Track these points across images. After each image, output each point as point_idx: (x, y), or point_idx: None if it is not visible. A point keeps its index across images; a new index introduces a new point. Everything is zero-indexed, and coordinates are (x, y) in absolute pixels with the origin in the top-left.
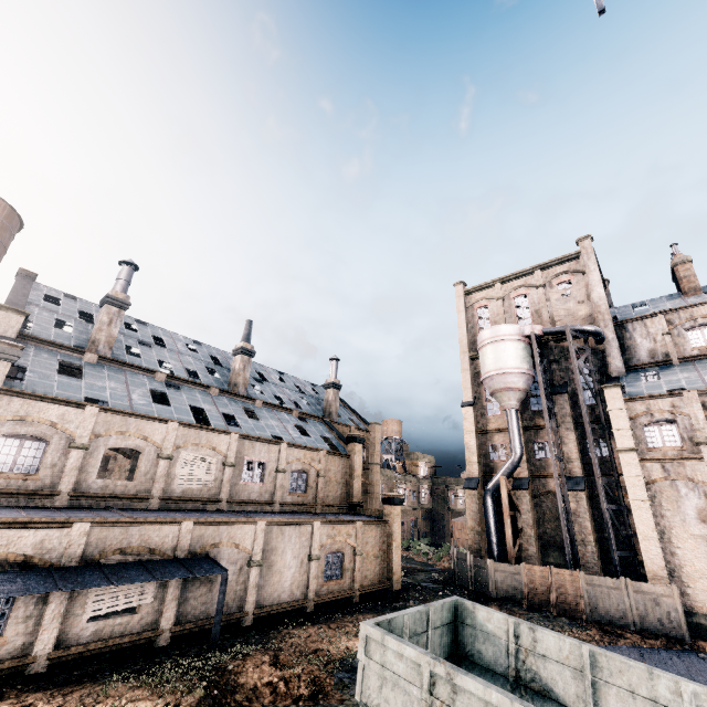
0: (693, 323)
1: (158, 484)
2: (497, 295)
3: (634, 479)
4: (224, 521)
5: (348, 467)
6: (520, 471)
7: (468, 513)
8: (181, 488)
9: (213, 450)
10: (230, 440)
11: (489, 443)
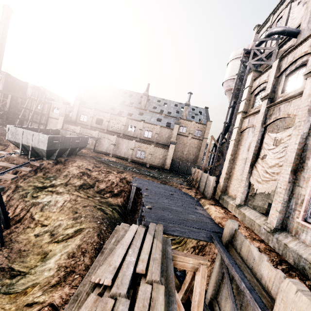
0: None
1: (106, 127)
2: (268, 26)
3: (235, 129)
4: (106, 133)
5: (172, 133)
6: None
7: None
8: (112, 129)
9: (120, 121)
10: (124, 119)
11: None
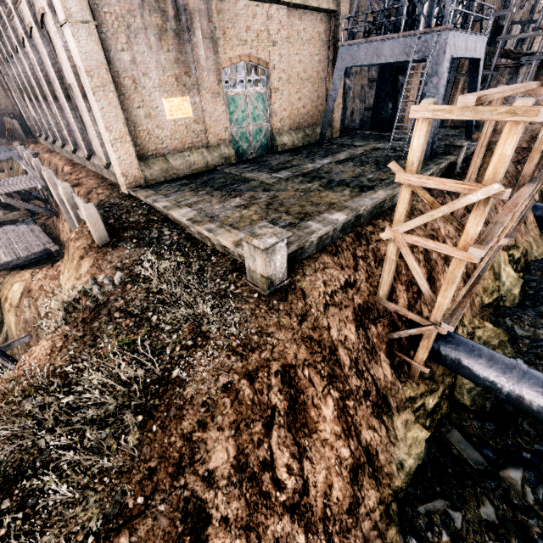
0: None
1: None
2: None
3: None
4: None
5: None
6: None
7: None
8: None
9: None
10: None
11: None
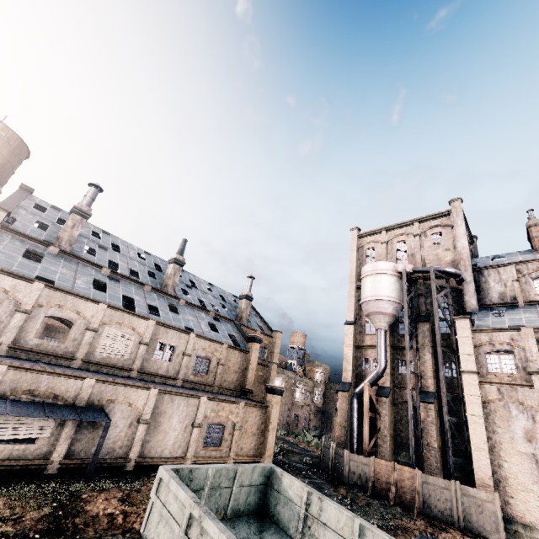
0: (538, 273)
1: (82, 349)
2: (383, 240)
3: (473, 397)
4: (122, 383)
5: (246, 361)
6: (384, 381)
7: (339, 410)
8: (102, 356)
9: (133, 330)
10: (148, 324)
11: (363, 356)
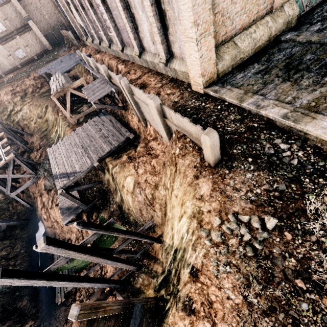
0: None
1: None
2: None
3: None
4: None
5: (15, 6)
6: None
7: None
8: None
9: None
10: None
11: None
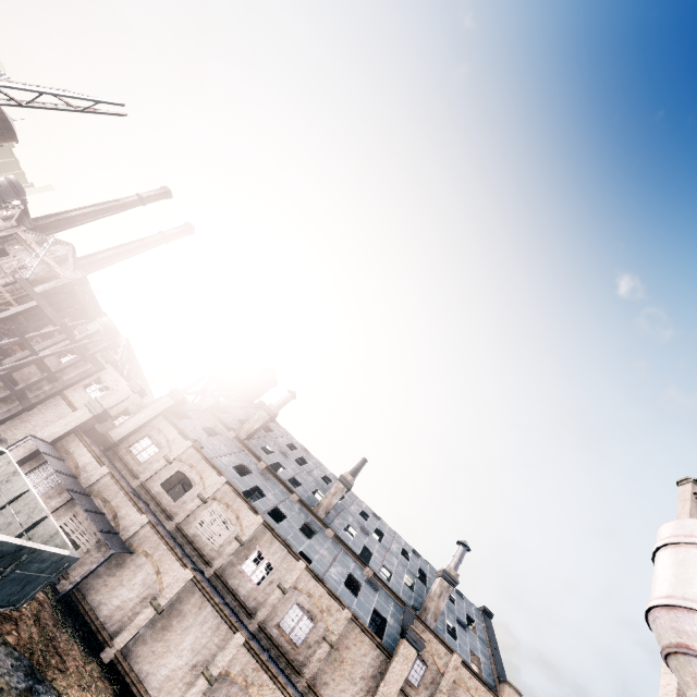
0: None
1: (184, 514)
2: None
3: None
4: (166, 541)
5: (381, 672)
6: None
7: None
8: (195, 531)
9: (237, 518)
10: (254, 519)
11: None
